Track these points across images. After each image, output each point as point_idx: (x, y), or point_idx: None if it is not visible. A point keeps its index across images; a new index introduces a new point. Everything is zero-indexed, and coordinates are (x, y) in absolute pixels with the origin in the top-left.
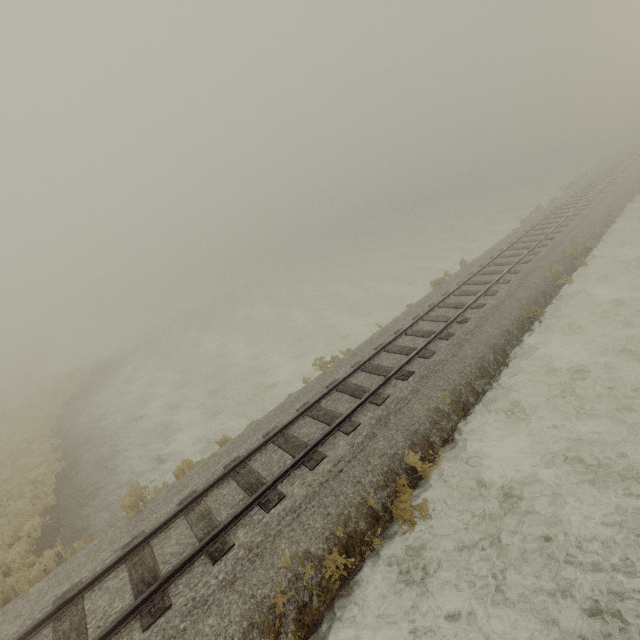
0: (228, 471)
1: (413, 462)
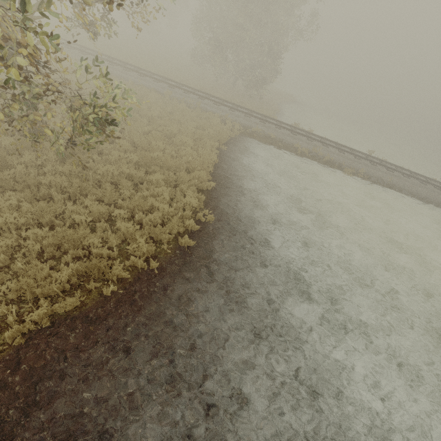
0: (321, 137)
1: (361, 169)
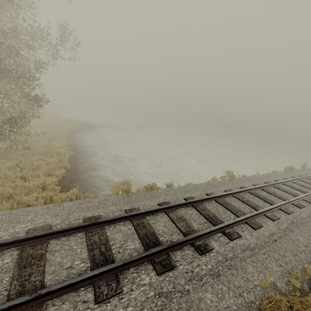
0: (192, 201)
1: None
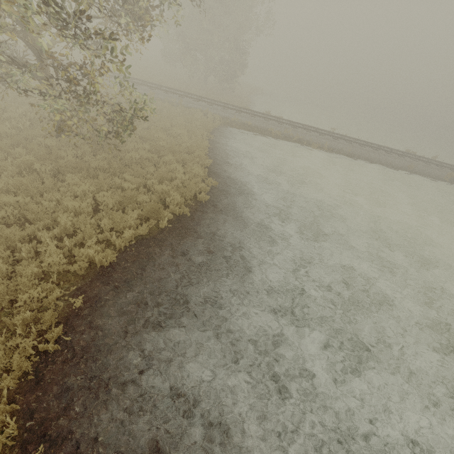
0: (290, 121)
1: (325, 143)
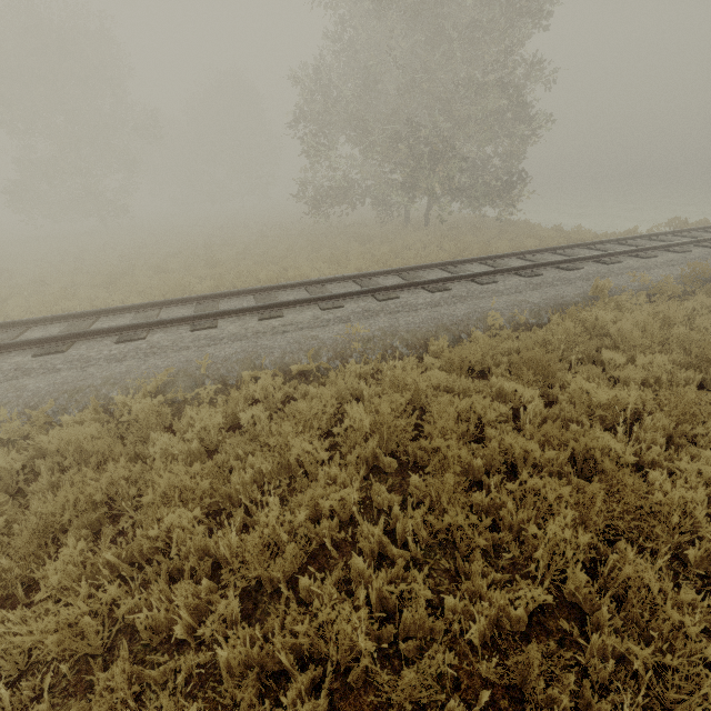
0: None
1: None
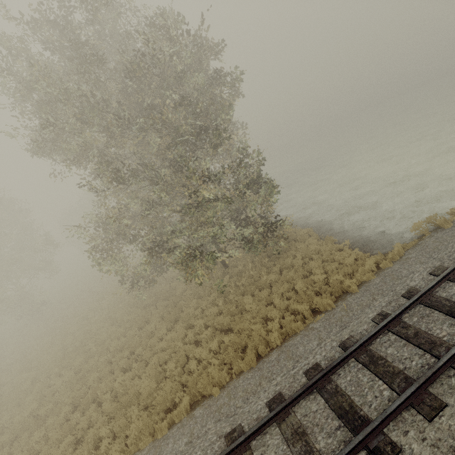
0: None
1: None
